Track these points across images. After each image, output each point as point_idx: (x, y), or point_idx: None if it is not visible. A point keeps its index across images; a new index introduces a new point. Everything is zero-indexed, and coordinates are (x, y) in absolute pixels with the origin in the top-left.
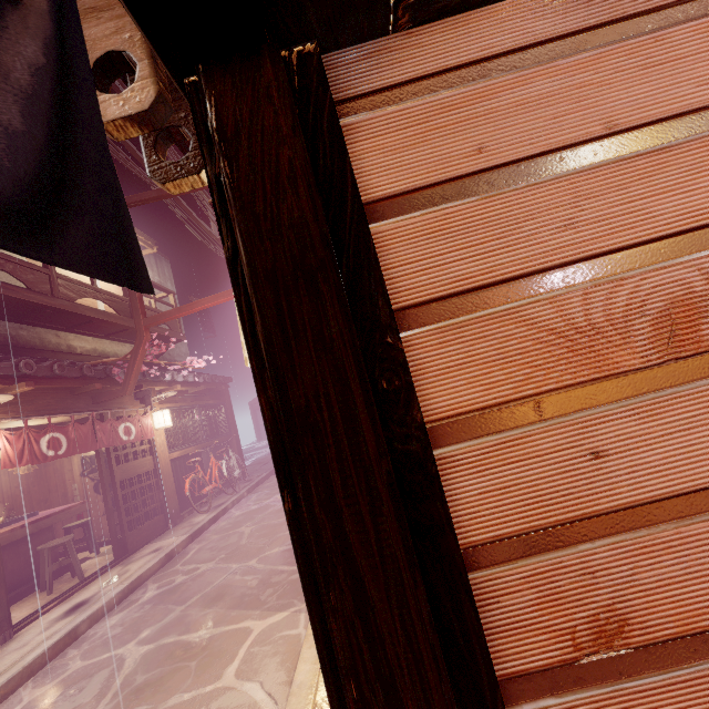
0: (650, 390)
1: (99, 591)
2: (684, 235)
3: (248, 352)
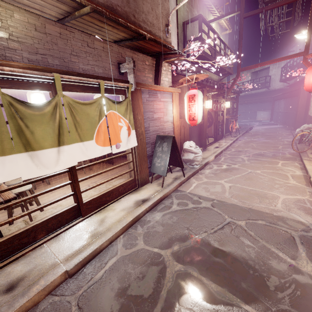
0: None
1: (219, 146)
2: None
3: None
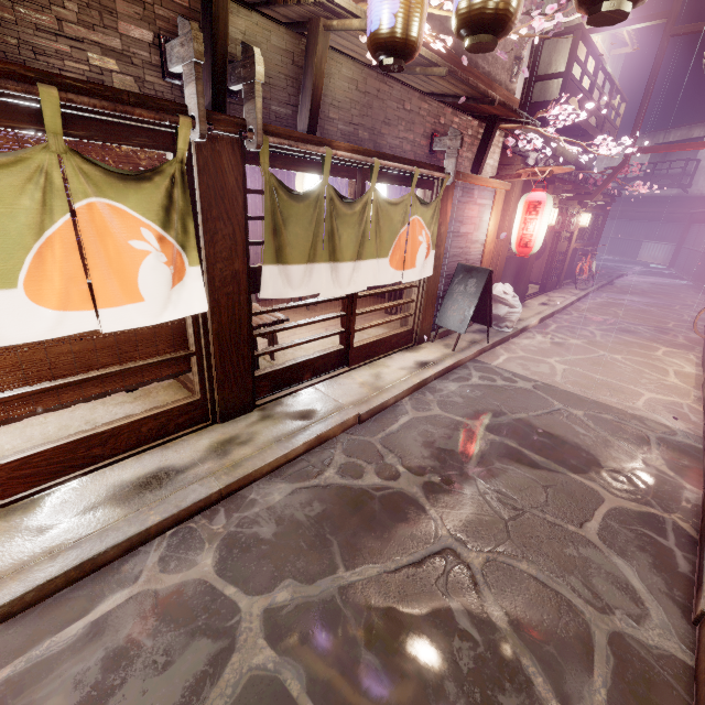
0: None
1: (548, 302)
2: None
3: None
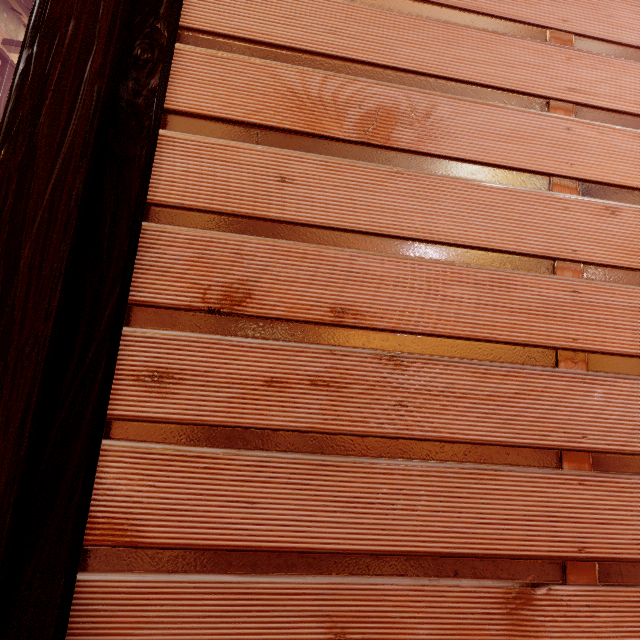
0: (341, 155)
1: None
2: (408, 72)
3: None
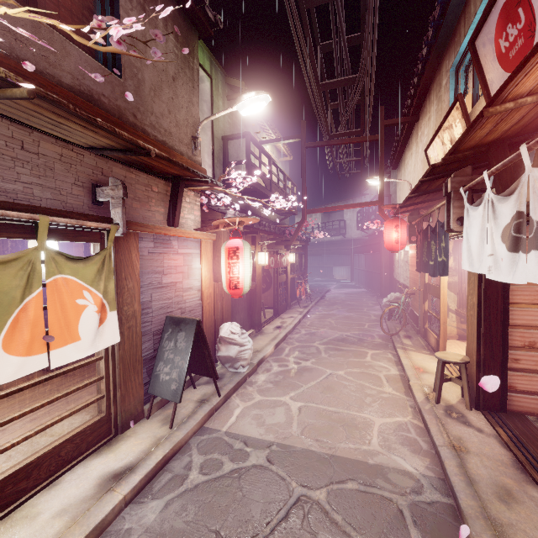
0: None
1: (281, 324)
2: None
3: (477, 282)
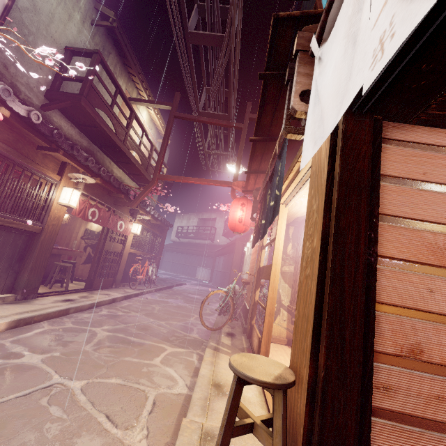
0: None
1: (78, 298)
2: None
3: (324, 204)
